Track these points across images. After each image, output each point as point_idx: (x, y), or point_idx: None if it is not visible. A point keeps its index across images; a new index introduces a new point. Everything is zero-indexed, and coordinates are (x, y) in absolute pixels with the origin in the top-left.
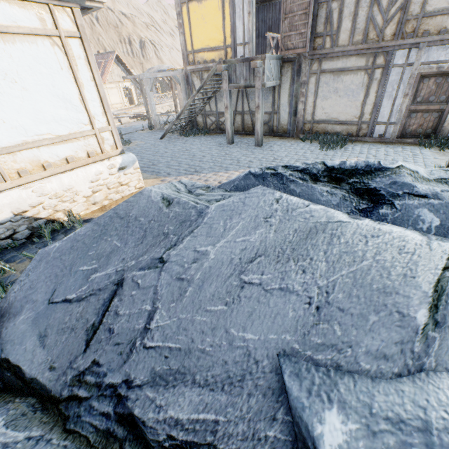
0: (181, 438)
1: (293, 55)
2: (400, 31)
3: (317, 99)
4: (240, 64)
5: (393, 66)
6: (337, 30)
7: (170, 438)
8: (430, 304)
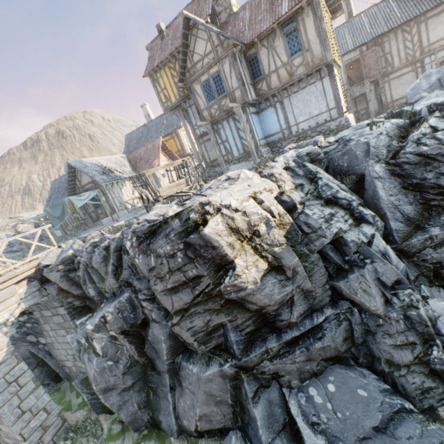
0: None
1: (372, 79)
2: (422, 53)
3: (391, 91)
4: (355, 88)
5: (425, 64)
6: (392, 63)
7: None
8: None
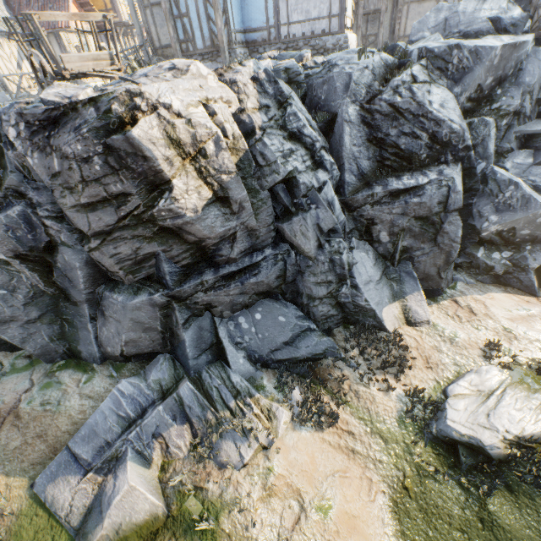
0: (475, 31)
1: None
2: None
3: (407, 21)
4: None
5: None
6: None
7: (473, 32)
8: (506, 7)
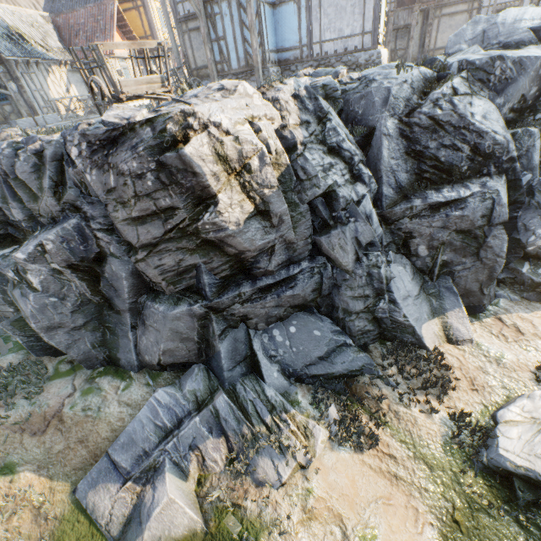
0: (516, 42)
1: (424, 7)
2: None
3: (438, 34)
4: (402, 12)
5: (483, 8)
6: None
7: (513, 43)
8: None
